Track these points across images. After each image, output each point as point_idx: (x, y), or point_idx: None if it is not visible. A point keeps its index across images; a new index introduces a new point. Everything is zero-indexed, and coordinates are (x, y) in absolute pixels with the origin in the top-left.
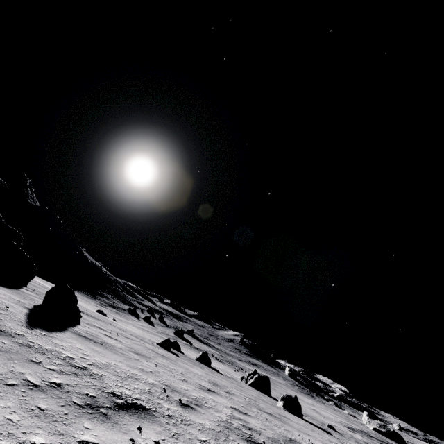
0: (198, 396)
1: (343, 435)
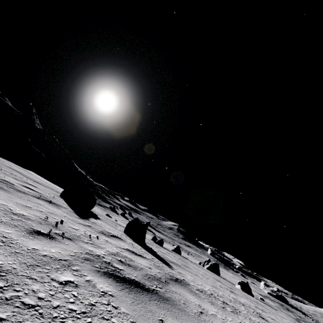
0: (244, 303)
1: (270, 305)
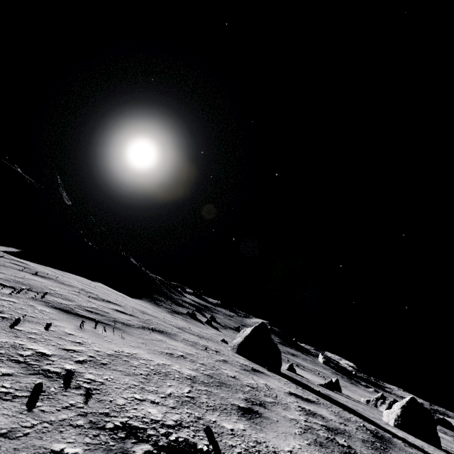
0: None
1: None
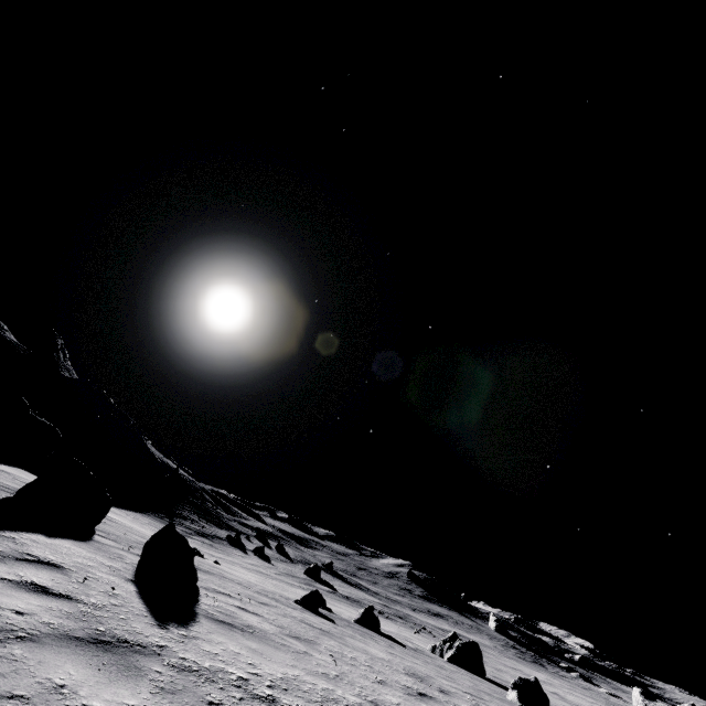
0: None
1: None
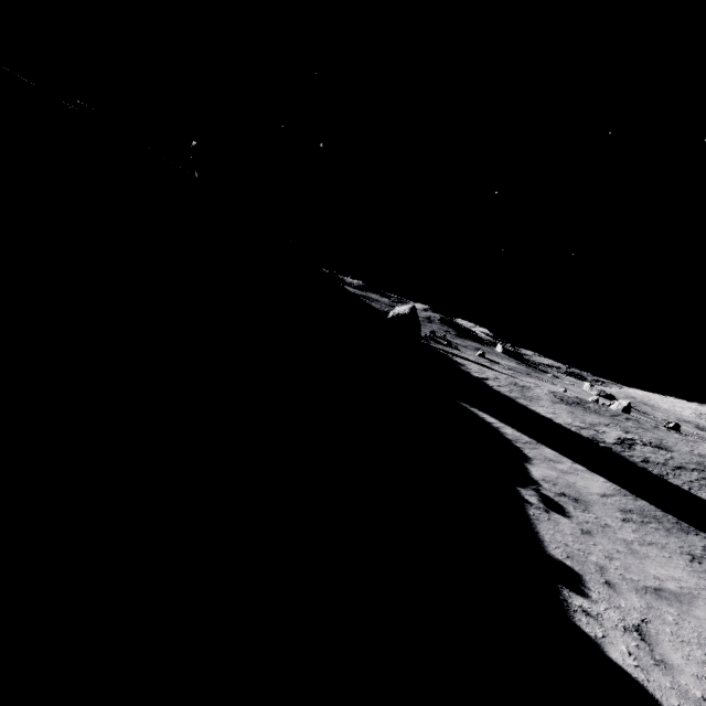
0: None
1: None
